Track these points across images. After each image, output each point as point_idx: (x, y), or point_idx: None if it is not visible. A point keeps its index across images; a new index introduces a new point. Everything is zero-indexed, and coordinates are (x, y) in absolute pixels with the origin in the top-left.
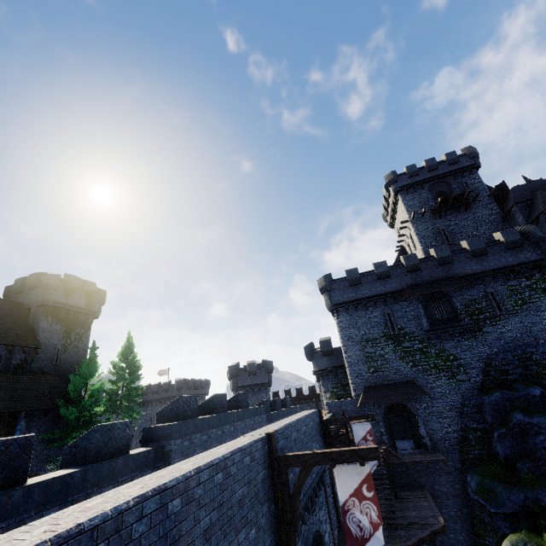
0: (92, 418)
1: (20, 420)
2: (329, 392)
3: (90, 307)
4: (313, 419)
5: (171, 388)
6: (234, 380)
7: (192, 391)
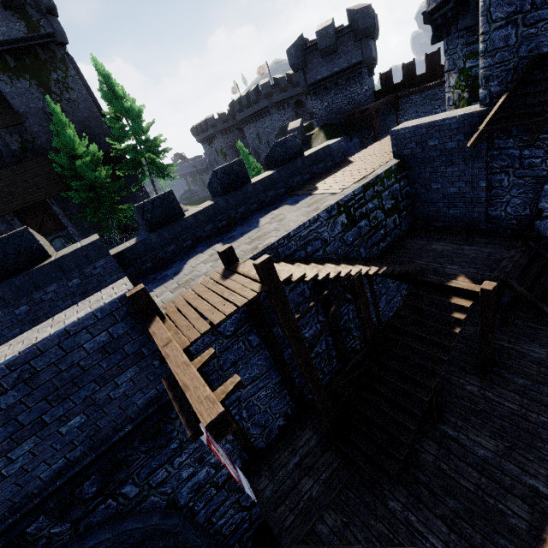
0: (109, 191)
1: (51, 206)
2: (455, 70)
3: (37, 30)
4: (27, 373)
5: (259, 97)
6: (299, 75)
7: (290, 92)
